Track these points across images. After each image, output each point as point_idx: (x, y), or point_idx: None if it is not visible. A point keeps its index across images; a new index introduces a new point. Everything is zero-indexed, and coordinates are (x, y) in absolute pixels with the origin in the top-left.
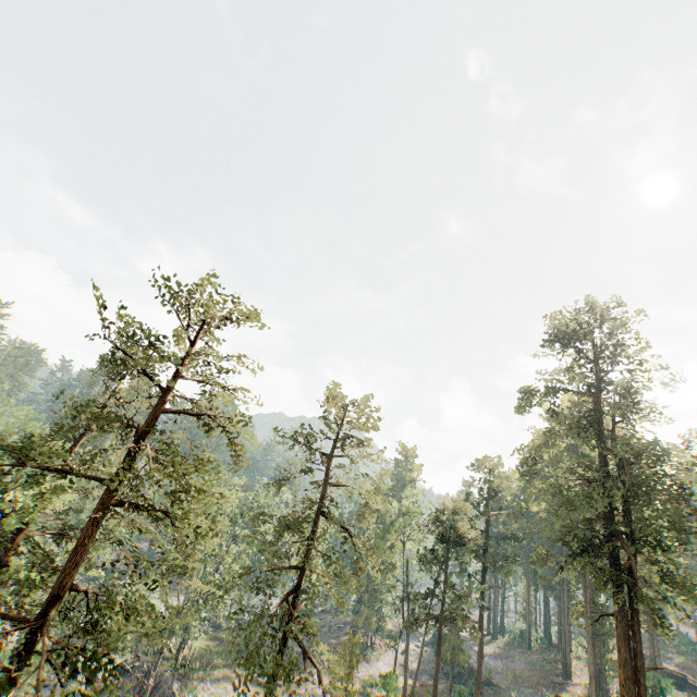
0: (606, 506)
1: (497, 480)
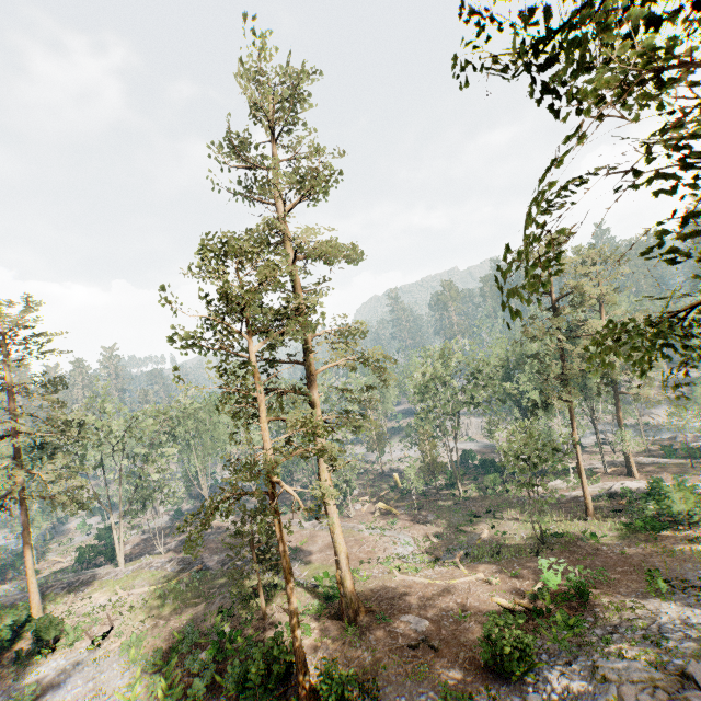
0: None
1: None
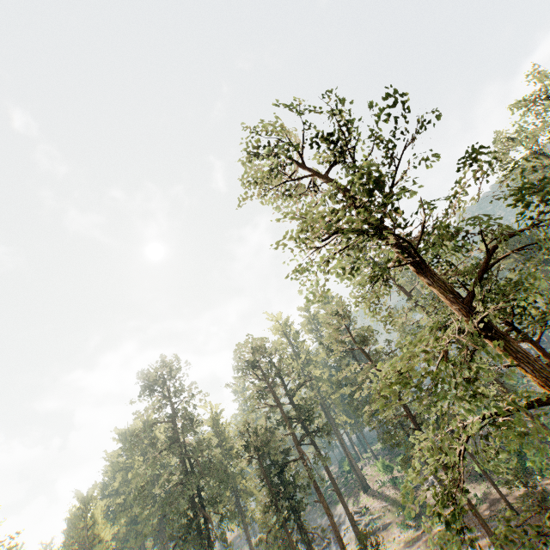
0: (190, 494)
1: (97, 522)
